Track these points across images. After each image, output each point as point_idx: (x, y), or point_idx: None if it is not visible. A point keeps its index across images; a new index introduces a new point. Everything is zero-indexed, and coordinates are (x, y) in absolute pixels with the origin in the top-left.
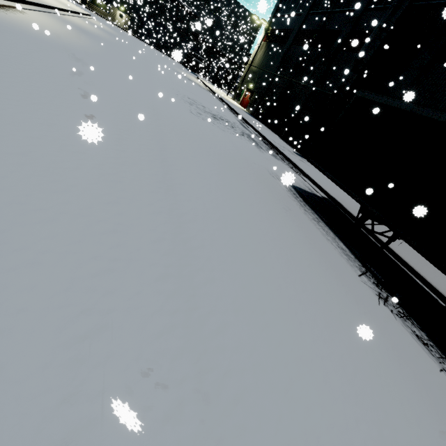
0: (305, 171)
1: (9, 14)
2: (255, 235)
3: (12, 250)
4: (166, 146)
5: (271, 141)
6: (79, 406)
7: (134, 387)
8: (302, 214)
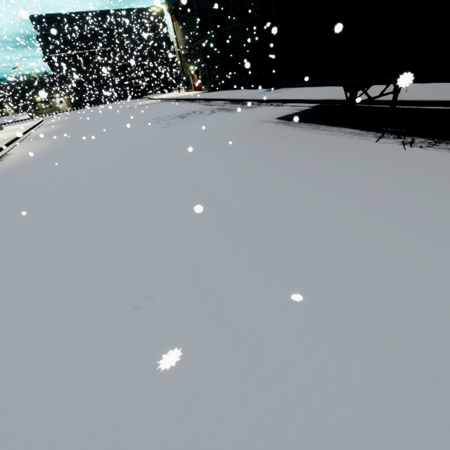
0: (284, 98)
1: (6, 162)
2: (266, 171)
3: (127, 262)
4: (163, 162)
5: (240, 98)
6: (213, 296)
7: (237, 278)
8: (300, 132)
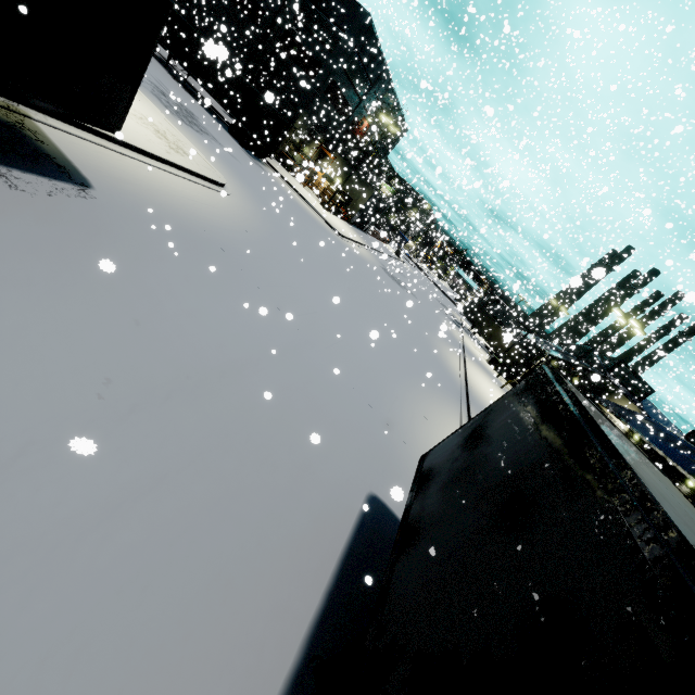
0: None
1: None
2: None
3: None
4: None
5: None
6: None
7: None
8: None
